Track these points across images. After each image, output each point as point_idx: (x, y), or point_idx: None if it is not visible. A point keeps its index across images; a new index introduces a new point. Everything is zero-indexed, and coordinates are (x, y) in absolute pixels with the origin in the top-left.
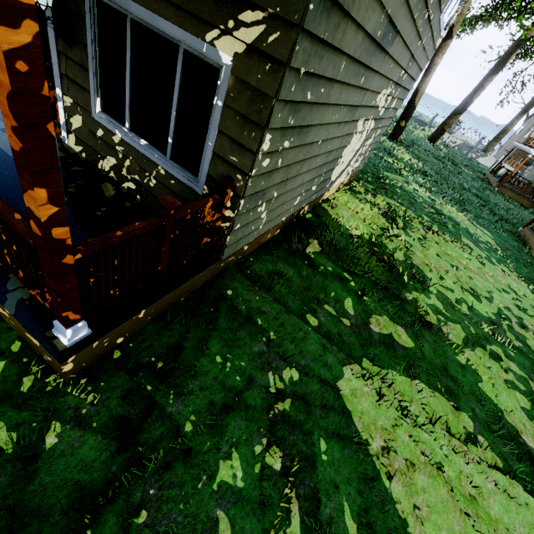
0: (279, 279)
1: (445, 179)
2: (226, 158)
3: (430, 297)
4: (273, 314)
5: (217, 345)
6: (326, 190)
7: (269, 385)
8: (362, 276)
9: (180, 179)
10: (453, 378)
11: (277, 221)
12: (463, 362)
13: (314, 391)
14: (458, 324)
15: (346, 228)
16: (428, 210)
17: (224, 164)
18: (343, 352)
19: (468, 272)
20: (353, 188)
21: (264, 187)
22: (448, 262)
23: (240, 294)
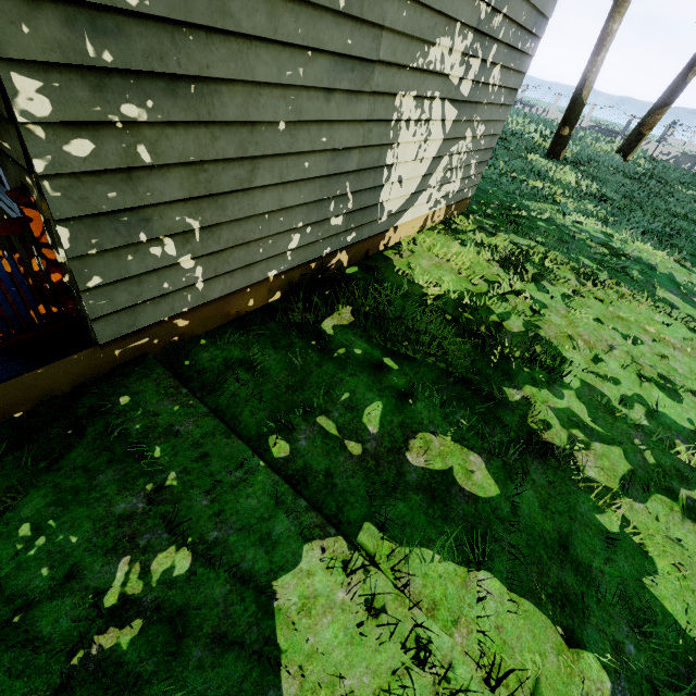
0: (244, 374)
1: (638, 204)
2: (3, 149)
3: (563, 395)
4: (194, 436)
5: (38, 502)
6: (385, 228)
7: (108, 586)
8: (422, 362)
9: (5, 210)
10: (579, 565)
11: (253, 277)
12: (613, 528)
13: (211, 601)
14: (616, 447)
15: (419, 284)
16: (594, 250)
17: (10, 162)
18: (322, 510)
19: (660, 347)
20: (454, 227)
21: (126, 204)
22: (618, 331)
23: (145, 401)
